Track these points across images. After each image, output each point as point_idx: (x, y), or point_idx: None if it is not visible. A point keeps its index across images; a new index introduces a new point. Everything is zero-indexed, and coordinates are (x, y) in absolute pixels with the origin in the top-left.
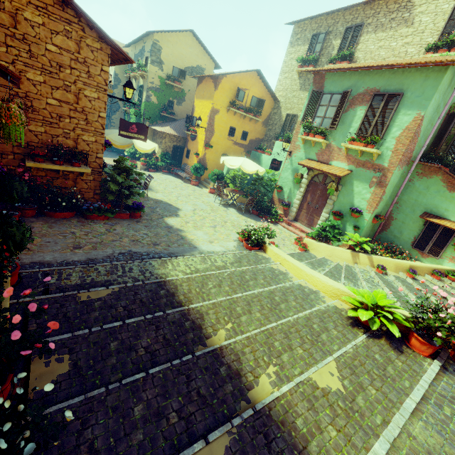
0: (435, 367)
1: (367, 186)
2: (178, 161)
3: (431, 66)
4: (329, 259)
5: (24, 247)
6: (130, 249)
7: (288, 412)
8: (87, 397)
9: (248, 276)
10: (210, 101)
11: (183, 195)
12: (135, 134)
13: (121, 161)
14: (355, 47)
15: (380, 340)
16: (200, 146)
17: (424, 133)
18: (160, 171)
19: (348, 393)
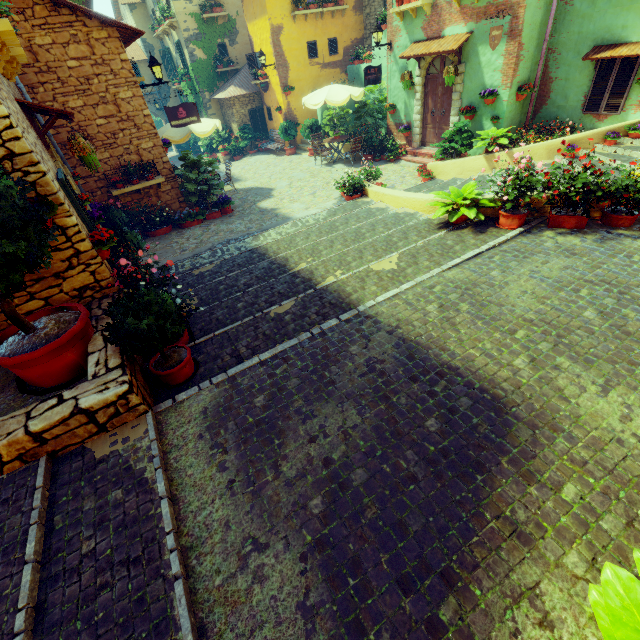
0: (512, 234)
1: (497, 47)
2: (263, 130)
3: None
4: (461, 177)
5: (143, 250)
6: (227, 239)
7: (341, 286)
8: (211, 306)
9: (339, 223)
10: (265, 17)
11: (277, 172)
12: (186, 118)
13: (186, 157)
14: None
15: (463, 230)
16: (278, 95)
17: None
18: (247, 155)
19: (400, 269)
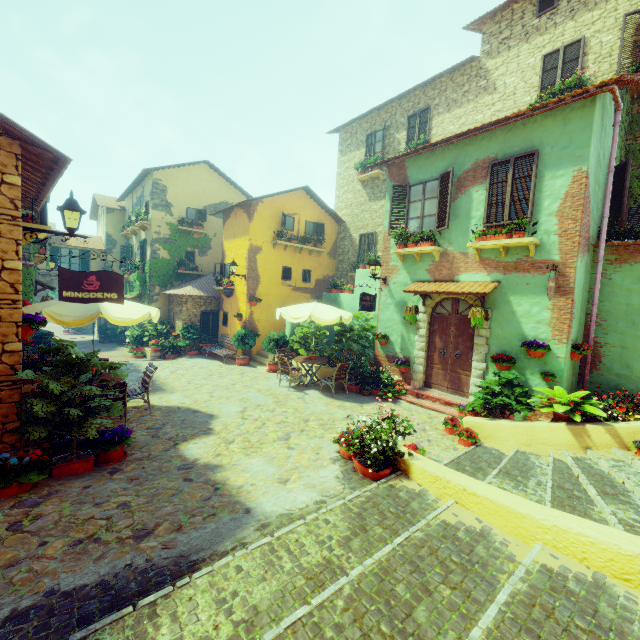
0: None
1: (538, 299)
2: (213, 333)
3: (566, 104)
4: (528, 450)
5: None
6: (53, 586)
7: None
8: None
9: (403, 587)
10: (246, 237)
11: (223, 386)
12: (96, 292)
13: (60, 349)
14: (429, 134)
15: None
16: (241, 302)
17: (593, 198)
18: (184, 355)
19: None
